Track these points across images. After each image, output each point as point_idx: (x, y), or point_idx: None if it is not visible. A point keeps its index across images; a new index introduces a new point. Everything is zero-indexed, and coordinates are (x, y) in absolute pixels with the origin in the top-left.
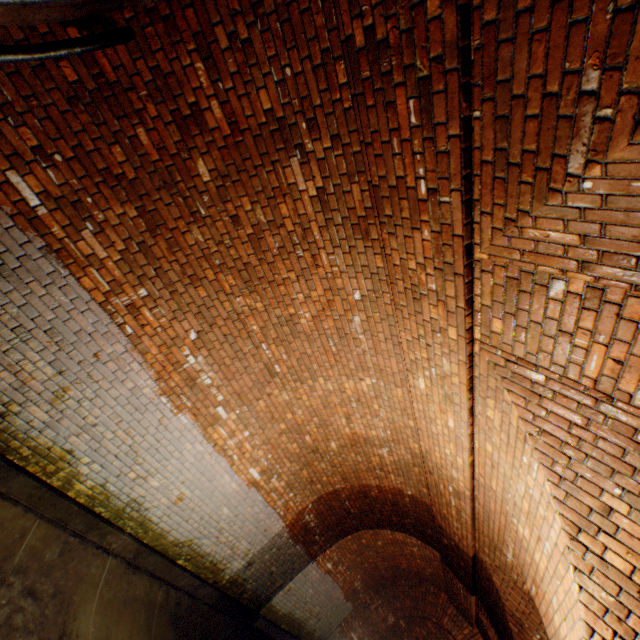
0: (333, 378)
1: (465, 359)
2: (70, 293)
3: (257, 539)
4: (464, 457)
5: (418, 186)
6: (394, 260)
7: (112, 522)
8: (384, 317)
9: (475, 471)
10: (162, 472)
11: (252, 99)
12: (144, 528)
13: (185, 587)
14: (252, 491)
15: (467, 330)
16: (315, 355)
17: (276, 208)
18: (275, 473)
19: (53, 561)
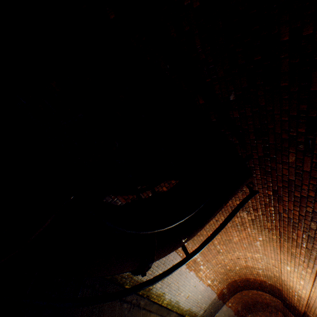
0: (242, 252)
1: (314, 277)
2: None
3: (207, 302)
4: (306, 292)
5: (302, 244)
6: (284, 244)
7: (171, 309)
8: (271, 246)
9: (310, 294)
10: (184, 290)
11: (232, 201)
12: (178, 308)
13: None
14: (207, 287)
15: (316, 272)
16: (236, 247)
17: (233, 218)
18: (215, 279)
19: None
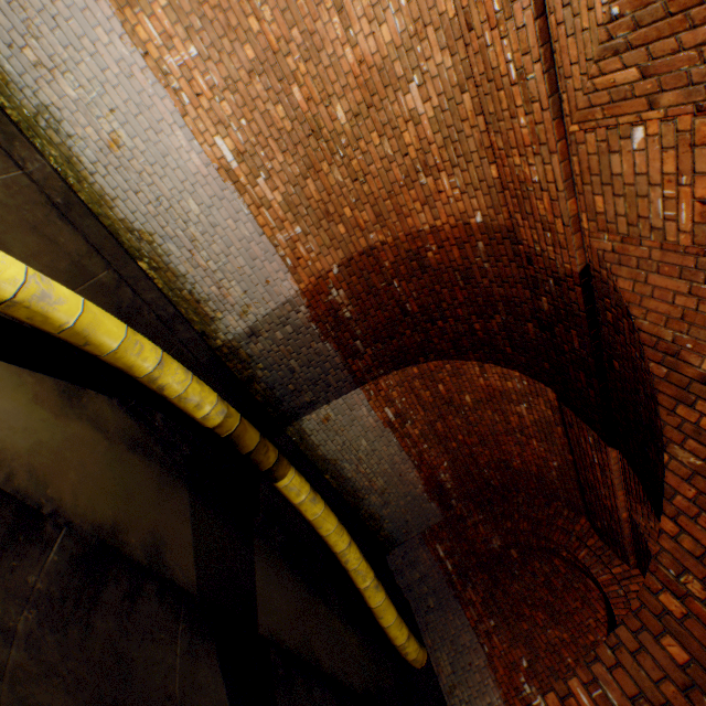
0: None
1: None
2: None
3: (257, 293)
4: None
5: None
6: None
7: (24, 134)
8: None
9: None
10: (75, 74)
11: None
12: (75, 173)
13: (155, 308)
14: (230, 190)
15: None
16: None
17: None
18: (261, 169)
19: None
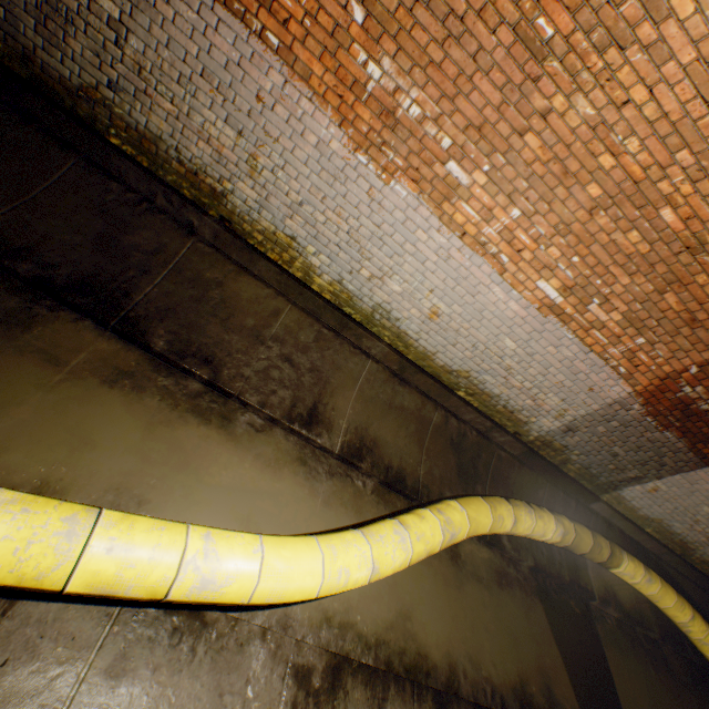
0: None
1: None
2: (192, 3)
3: (576, 399)
4: None
5: None
6: None
7: (365, 327)
8: None
9: None
10: (398, 274)
11: None
12: (402, 343)
13: (472, 424)
14: (550, 322)
15: None
16: None
17: None
18: (593, 296)
19: (308, 344)
